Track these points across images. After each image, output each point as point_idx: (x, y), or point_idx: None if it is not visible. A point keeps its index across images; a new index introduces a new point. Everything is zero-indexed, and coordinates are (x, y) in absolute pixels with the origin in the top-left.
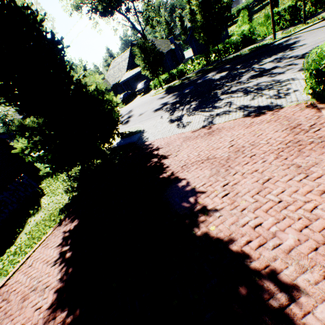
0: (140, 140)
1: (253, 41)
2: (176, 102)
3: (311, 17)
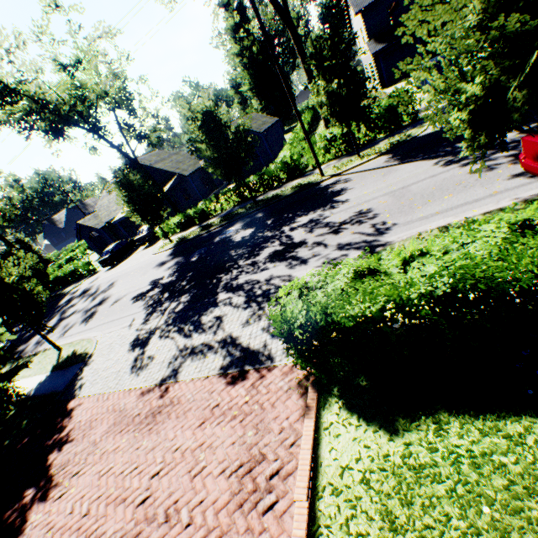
0: (70, 387)
1: (300, 173)
2: (170, 284)
3: (369, 145)
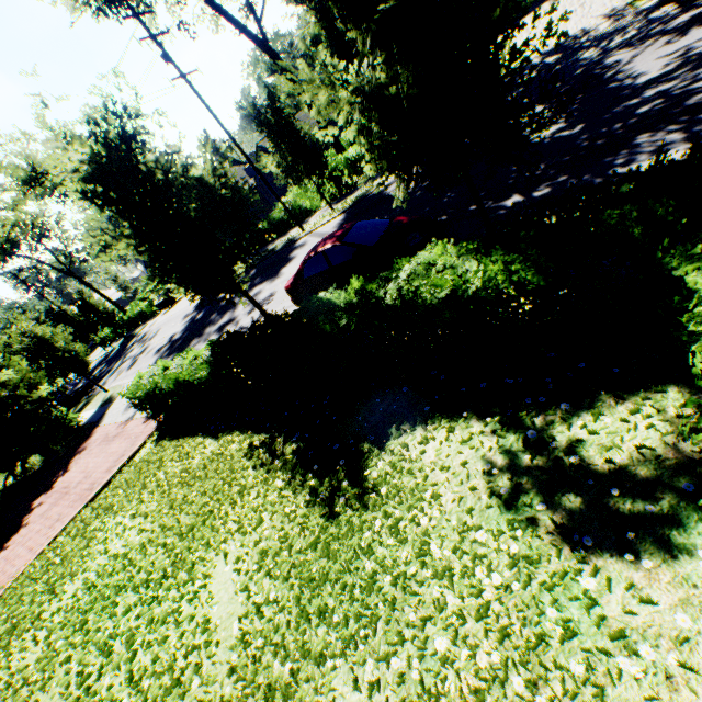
0: (101, 419)
1: (302, 218)
2: (174, 342)
3: (354, 190)
